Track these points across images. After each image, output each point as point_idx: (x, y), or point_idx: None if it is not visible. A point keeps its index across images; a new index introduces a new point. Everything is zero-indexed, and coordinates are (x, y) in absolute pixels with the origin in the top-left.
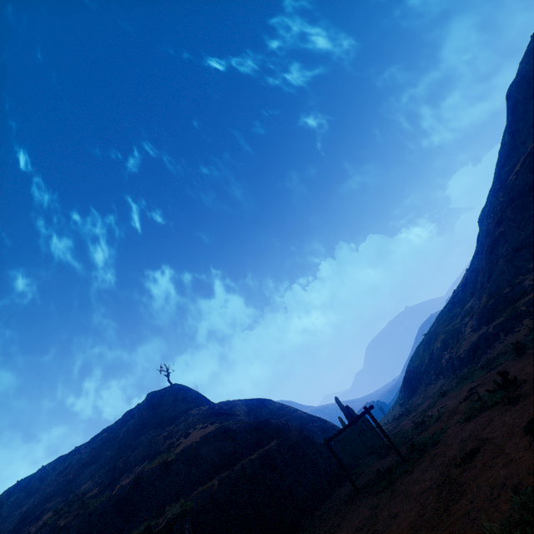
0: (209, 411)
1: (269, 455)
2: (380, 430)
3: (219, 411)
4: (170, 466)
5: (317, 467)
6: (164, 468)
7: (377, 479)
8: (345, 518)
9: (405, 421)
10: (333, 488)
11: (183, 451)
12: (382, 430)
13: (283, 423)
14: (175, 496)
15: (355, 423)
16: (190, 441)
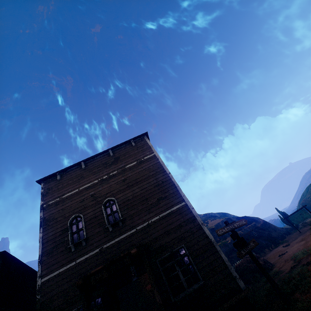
0: (208, 215)
1: (256, 225)
2: (310, 212)
3: (212, 216)
4: (215, 229)
5: (275, 230)
6: (212, 230)
7: (308, 228)
8: (301, 235)
9: (308, 220)
10: (284, 236)
11: (217, 225)
12: (310, 212)
13: (254, 217)
14: (223, 237)
15: (298, 211)
16: (216, 222)
